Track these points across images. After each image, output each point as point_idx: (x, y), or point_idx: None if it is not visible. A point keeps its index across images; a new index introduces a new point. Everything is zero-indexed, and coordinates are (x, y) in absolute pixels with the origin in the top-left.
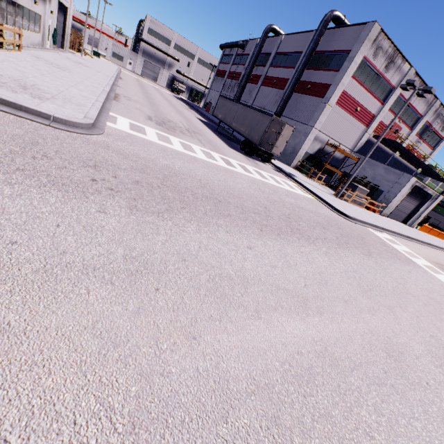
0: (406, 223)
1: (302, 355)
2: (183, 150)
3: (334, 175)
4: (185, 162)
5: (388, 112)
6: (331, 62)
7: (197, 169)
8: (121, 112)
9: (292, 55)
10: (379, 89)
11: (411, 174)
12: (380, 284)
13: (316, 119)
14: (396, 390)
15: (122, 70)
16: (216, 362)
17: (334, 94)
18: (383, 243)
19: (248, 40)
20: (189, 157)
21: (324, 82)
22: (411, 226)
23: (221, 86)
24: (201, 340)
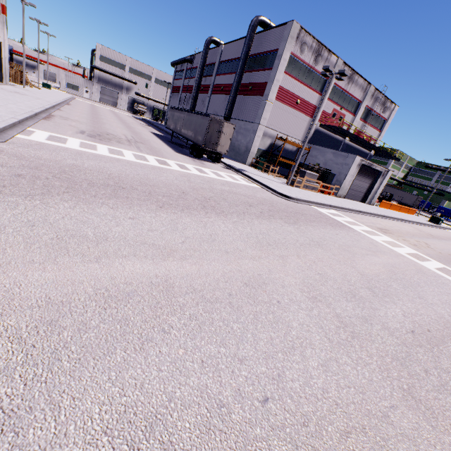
0: (365, 202)
1: (130, 284)
2: (108, 154)
3: (292, 167)
4: (102, 162)
5: (328, 102)
6: (265, 62)
7: (114, 167)
8: (46, 127)
9: (233, 61)
10: (314, 81)
11: (366, 157)
12: (287, 242)
13: (260, 116)
14: (232, 306)
15: (76, 98)
16: (9, 288)
17: (272, 90)
18: (323, 216)
19: (195, 54)
20: (112, 158)
21: (262, 81)
22: (371, 204)
23: (178, 101)
24: (3, 275)
